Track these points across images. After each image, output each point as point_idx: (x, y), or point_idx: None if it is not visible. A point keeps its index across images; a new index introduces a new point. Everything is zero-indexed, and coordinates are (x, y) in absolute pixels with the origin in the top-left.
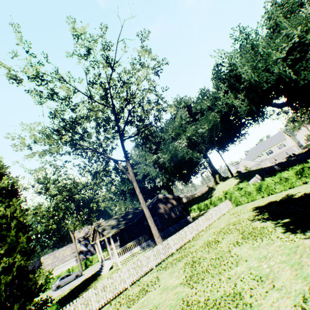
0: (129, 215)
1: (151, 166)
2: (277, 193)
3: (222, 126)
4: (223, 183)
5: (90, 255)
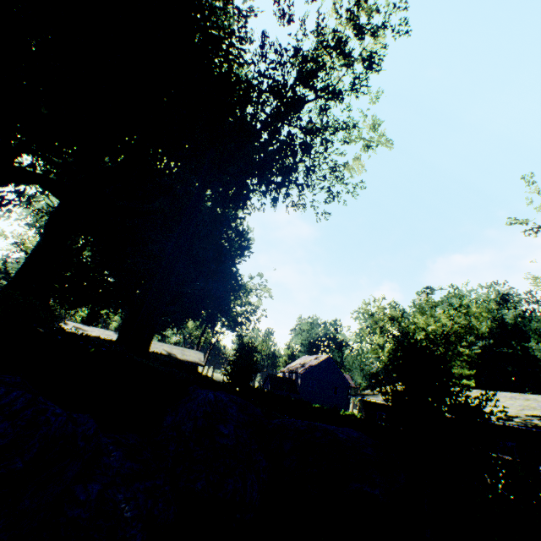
0: None
1: None
2: None
3: None
4: None
5: None
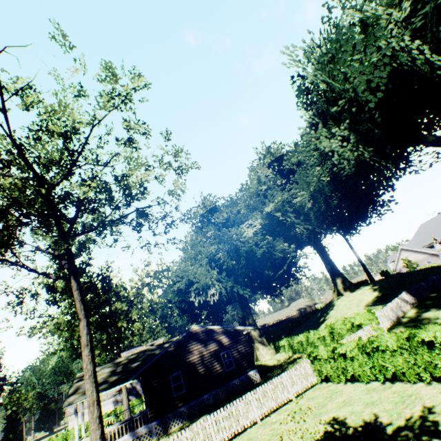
0: (138, 360)
1: (207, 265)
2: (414, 381)
3: (337, 189)
4: (348, 296)
5: (135, 397)
